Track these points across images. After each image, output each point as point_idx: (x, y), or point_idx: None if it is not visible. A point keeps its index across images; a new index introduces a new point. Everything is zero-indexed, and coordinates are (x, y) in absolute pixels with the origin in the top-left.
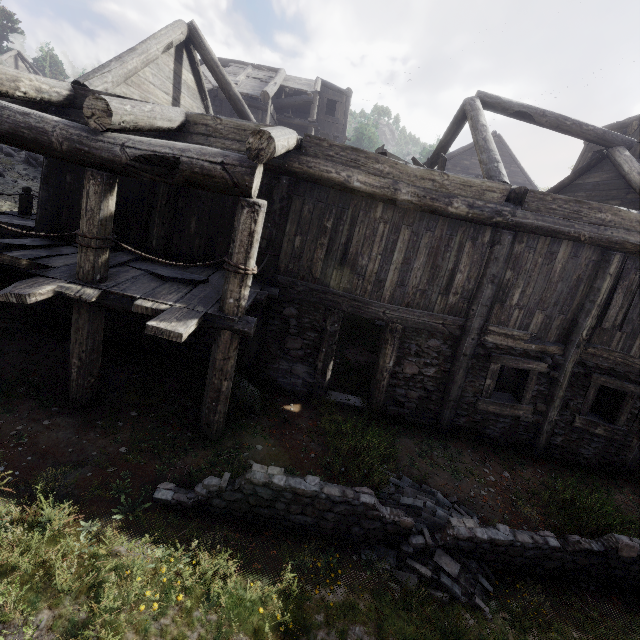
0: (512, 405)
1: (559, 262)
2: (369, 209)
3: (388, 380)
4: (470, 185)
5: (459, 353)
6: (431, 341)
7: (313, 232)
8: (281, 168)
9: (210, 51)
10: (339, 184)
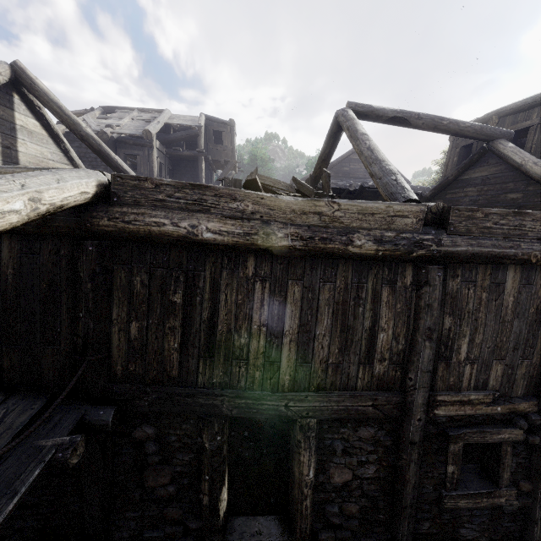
0: (488, 492)
1: (509, 294)
2: (235, 265)
3: (312, 496)
4: (372, 212)
5: (404, 441)
6: (361, 431)
7: (156, 312)
8: (82, 229)
9: (46, 91)
10: (181, 239)
